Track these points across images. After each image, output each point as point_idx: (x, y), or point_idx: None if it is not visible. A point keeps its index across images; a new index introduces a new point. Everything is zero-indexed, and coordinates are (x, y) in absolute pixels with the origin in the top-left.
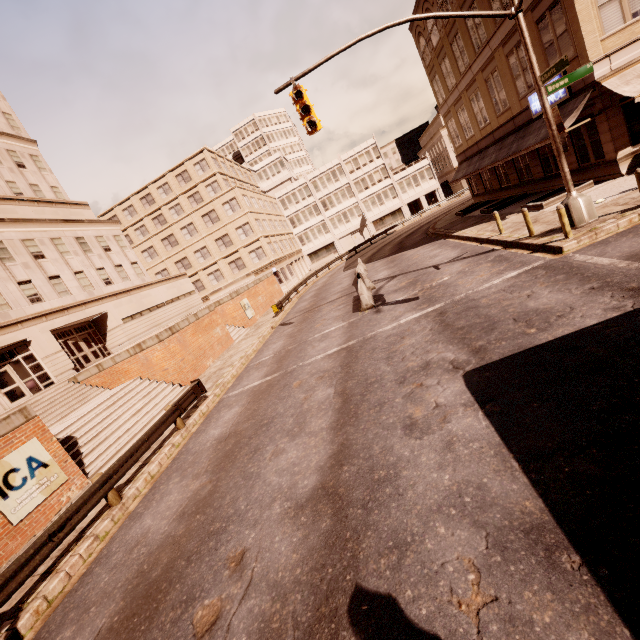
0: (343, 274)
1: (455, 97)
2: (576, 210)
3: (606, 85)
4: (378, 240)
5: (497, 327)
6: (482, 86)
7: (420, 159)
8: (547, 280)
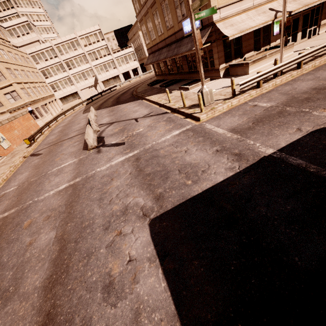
0: (82, 116)
1: (145, 10)
2: (206, 96)
3: (218, 26)
4: (106, 94)
5: (169, 176)
6: (159, 7)
7: (128, 47)
8: (194, 140)
